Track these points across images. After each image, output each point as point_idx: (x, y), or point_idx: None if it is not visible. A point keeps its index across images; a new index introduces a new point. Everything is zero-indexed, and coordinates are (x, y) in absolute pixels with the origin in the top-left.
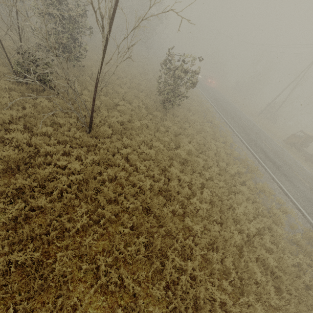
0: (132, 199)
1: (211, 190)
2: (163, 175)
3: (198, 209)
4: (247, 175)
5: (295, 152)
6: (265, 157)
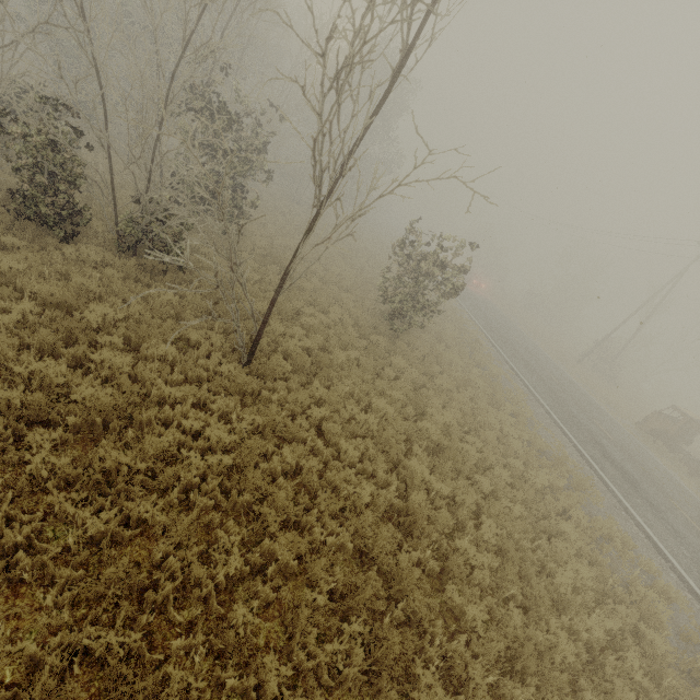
0: (333, 525)
1: (497, 521)
2: (394, 476)
3: (474, 564)
4: (572, 496)
5: (665, 452)
6: (604, 458)
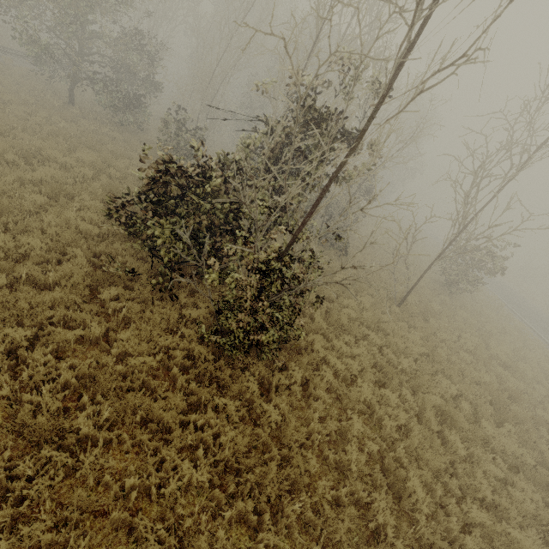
0: (477, 387)
1: None
2: (492, 373)
3: None
4: None
5: None
6: None
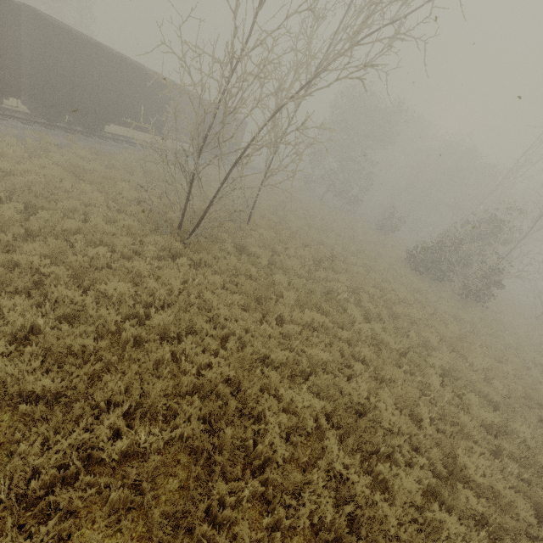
0: None
1: None
2: None
3: None
4: None
5: None
6: None
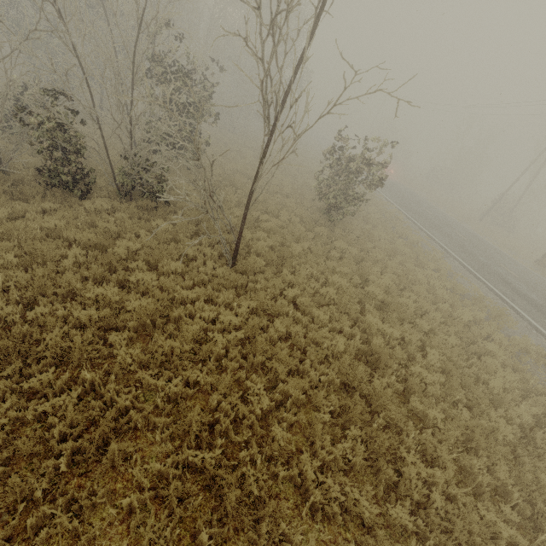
0: (322, 368)
1: (438, 350)
2: (357, 329)
3: (427, 382)
4: (492, 324)
5: None
6: (513, 292)
